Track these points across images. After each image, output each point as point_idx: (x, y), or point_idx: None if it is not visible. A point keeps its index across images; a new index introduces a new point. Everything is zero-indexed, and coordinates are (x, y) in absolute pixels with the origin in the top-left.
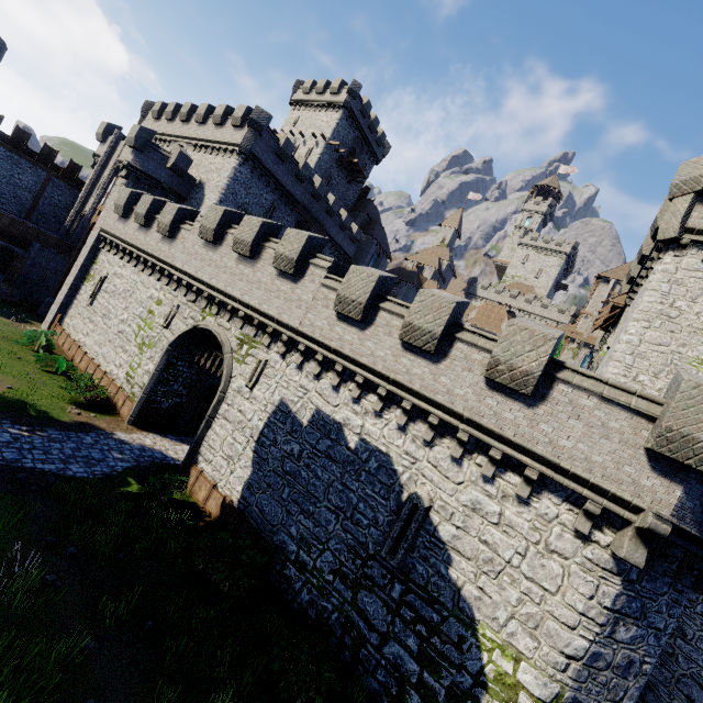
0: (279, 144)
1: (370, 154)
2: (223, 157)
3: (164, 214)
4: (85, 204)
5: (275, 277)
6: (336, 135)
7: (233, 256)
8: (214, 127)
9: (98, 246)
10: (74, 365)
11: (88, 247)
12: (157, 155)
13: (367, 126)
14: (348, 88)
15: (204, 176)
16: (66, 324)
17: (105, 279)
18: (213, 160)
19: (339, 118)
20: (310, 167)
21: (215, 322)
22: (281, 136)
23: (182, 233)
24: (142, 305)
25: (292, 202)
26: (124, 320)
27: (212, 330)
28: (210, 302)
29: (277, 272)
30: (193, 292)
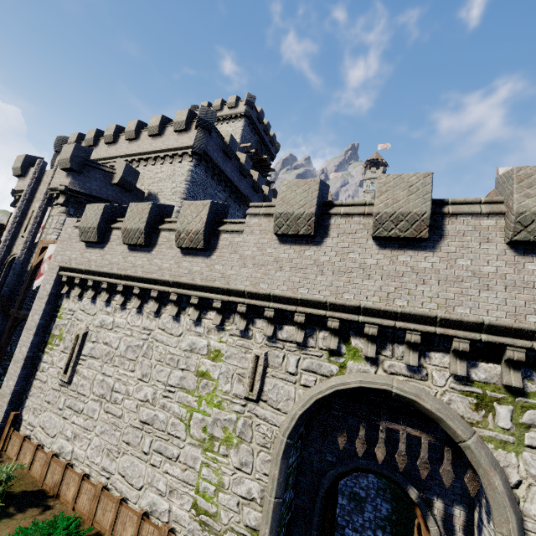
0: (224, 142)
1: (267, 153)
2: (171, 163)
3: (185, 218)
4: (10, 248)
5: (516, 258)
6: (243, 139)
7: (370, 246)
8: (151, 139)
9: (57, 292)
10: (64, 506)
11: (43, 297)
12: (99, 173)
13: (263, 130)
14: (245, 100)
15: (153, 186)
16: (26, 425)
17: (85, 337)
18: (159, 169)
19: (243, 125)
20: (250, 161)
21: (378, 369)
22: (224, 135)
23: (226, 237)
24: (177, 367)
25: (239, 197)
26: (148, 398)
27: (391, 388)
28: (340, 334)
29: (516, 249)
30: (288, 324)
